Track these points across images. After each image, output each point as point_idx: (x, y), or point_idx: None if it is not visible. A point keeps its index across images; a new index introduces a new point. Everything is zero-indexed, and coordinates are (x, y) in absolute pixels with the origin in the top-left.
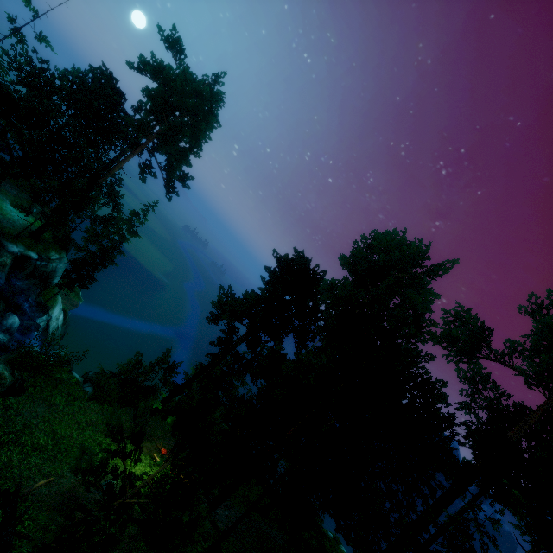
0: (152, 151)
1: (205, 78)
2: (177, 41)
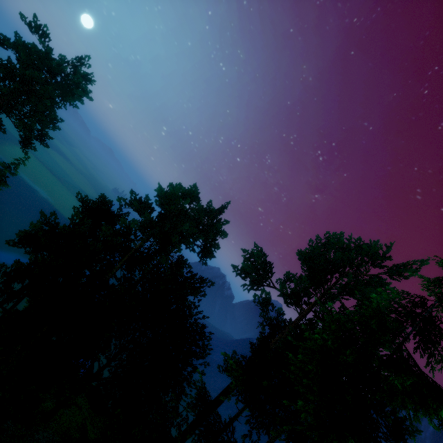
0: (5, 111)
1: (71, 60)
2: (40, 26)
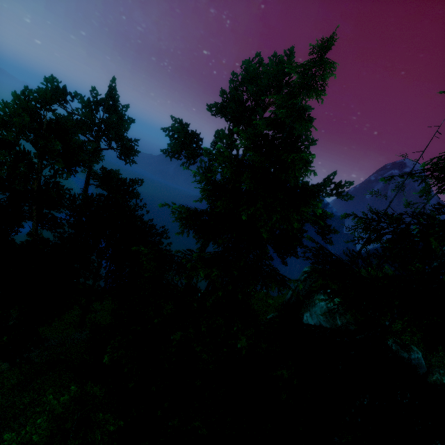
0: None
1: None
2: None
